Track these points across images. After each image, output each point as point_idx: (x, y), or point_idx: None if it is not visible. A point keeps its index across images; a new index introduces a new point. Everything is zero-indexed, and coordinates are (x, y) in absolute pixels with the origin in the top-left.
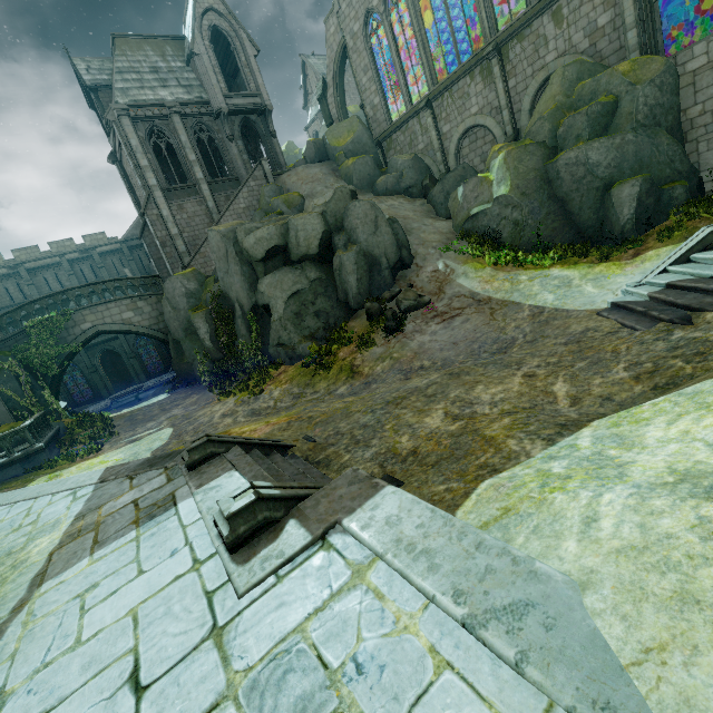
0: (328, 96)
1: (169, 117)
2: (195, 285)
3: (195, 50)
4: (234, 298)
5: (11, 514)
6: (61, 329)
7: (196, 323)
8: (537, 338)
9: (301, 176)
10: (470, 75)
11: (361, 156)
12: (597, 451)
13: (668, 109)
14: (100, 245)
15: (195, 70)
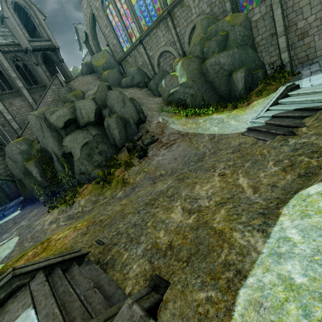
0: (89, 40)
1: None
2: (25, 147)
3: (4, 15)
4: (50, 150)
5: None
6: None
7: (29, 168)
8: (216, 150)
9: (81, 81)
10: (158, 26)
11: (111, 69)
12: (315, 248)
13: (249, 37)
14: None
15: (7, 27)
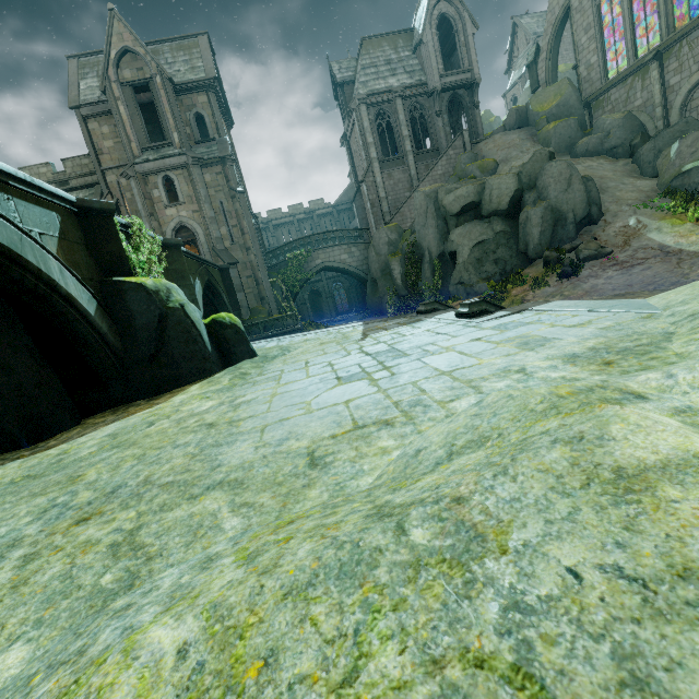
0: (538, 61)
1: (393, 101)
2: (395, 236)
3: (423, 39)
4: (425, 246)
5: (320, 334)
6: (305, 262)
7: (392, 265)
8: None
9: (498, 143)
10: None
11: (564, 119)
12: None
13: None
14: (319, 209)
15: (419, 57)
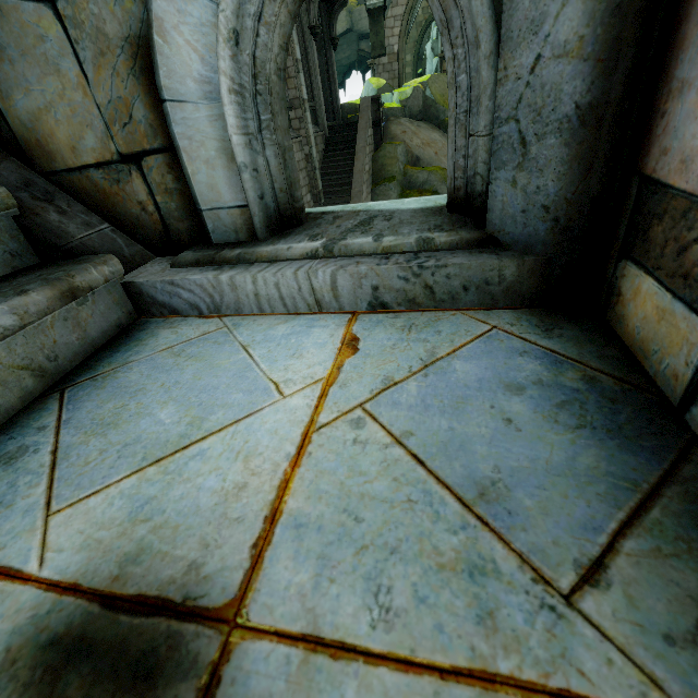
0: (388, 14)
1: None
2: None
3: None
4: None
5: None
6: None
7: None
8: None
9: (425, 140)
10: None
11: None
12: None
13: None
14: None
15: None
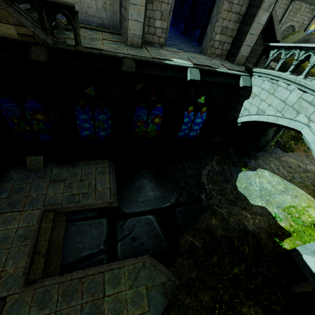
0: None
1: None
2: None
3: None
4: None
5: None
6: None
7: None
8: None
9: None
10: None
11: None
12: None
13: None
14: None
15: None
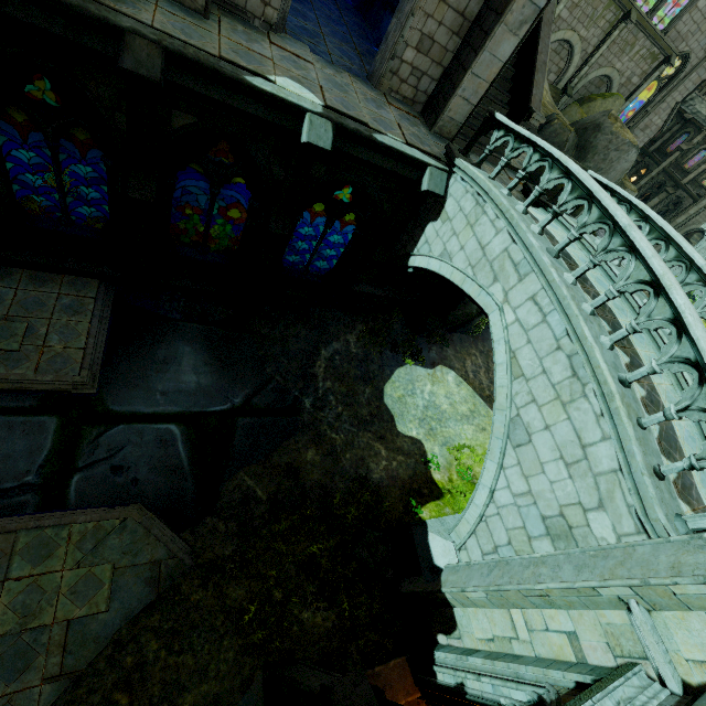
0: None
1: None
2: None
3: None
4: None
5: None
6: None
7: None
8: None
9: None
10: (611, 2)
11: None
12: None
13: None
14: None
15: None
